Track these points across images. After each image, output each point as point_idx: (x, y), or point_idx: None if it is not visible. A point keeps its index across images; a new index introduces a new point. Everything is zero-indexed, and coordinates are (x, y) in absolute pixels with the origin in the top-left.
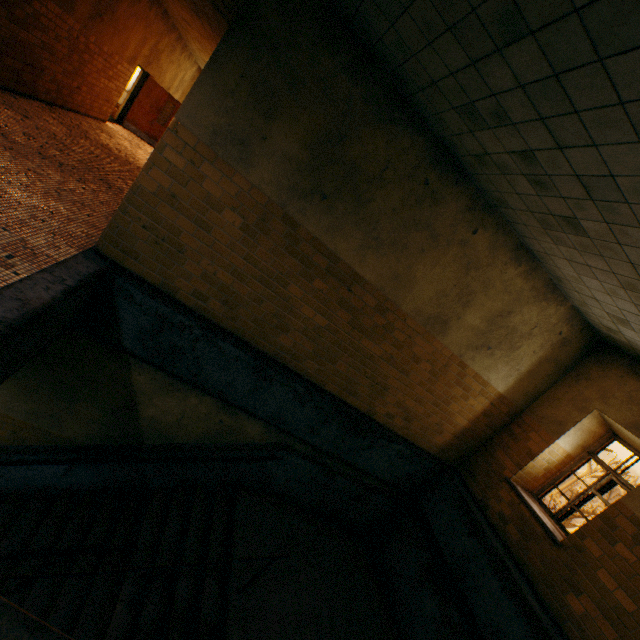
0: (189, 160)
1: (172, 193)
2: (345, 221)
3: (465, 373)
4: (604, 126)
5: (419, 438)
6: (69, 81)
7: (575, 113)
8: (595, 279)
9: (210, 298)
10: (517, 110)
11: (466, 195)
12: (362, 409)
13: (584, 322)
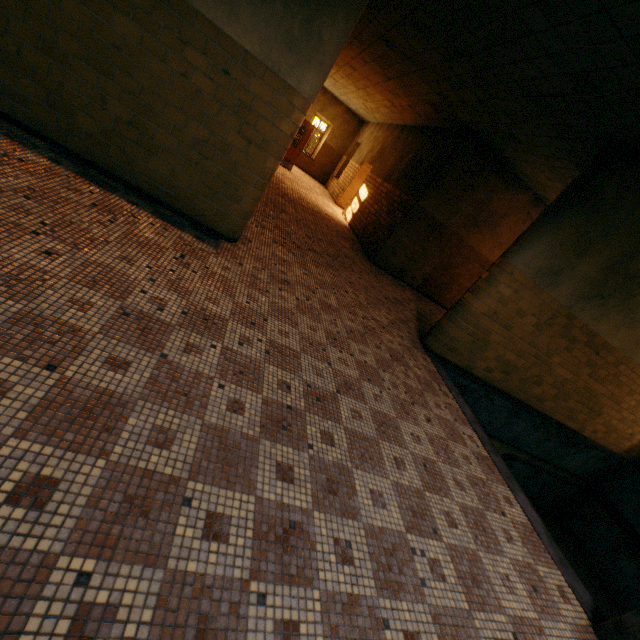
0: (514, 290)
1: (494, 311)
2: (611, 310)
3: None
4: None
5: (611, 444)
6: None
7: None
8: None
9: (494, 370)
10: None
11: None
12: (575, 428)
13: None
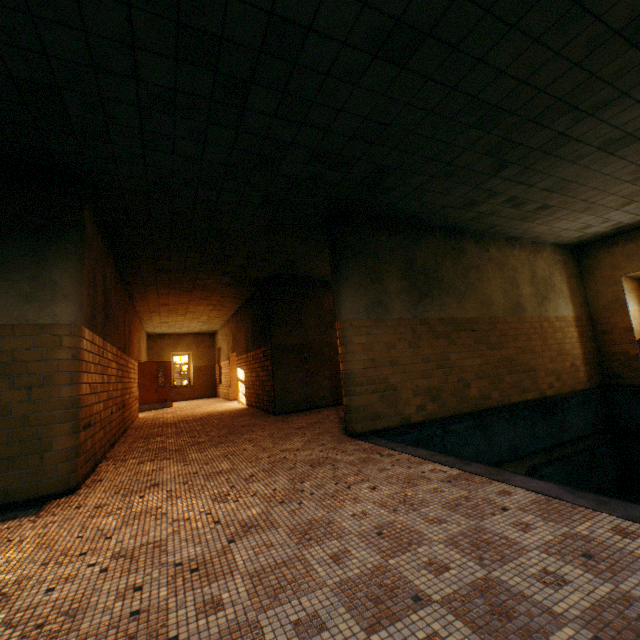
0: (365, 334)
1: (370, 359)
2: (442, 297)
3: (551, 322)
4: (555, 168)
5: (573, 384)
6: (130, 400)
7: (538, 172)
8: (562, 221)
9: (425, 404)
10: (503, 188)
11: (470, 239)
12: (537, 396)
13: (560, 246)
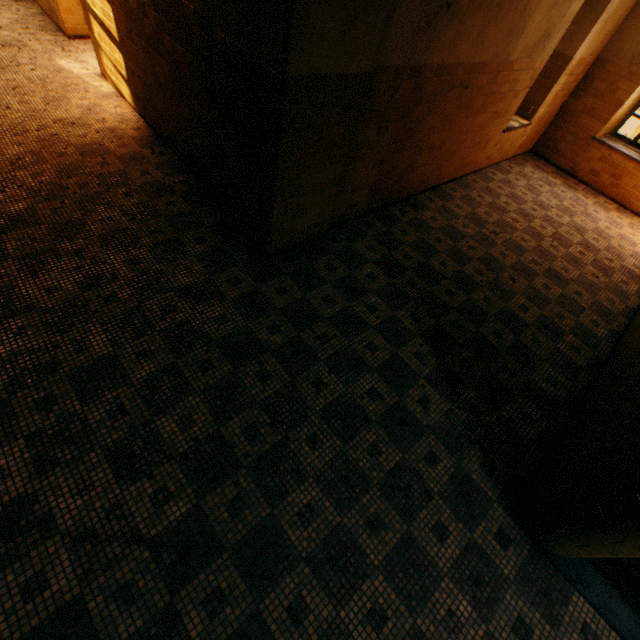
0: None
1: None
2: None
3: None
4: None
5: None
6: None
7: None
8: None
9: None
10: None
11: None
12: None
13: None
